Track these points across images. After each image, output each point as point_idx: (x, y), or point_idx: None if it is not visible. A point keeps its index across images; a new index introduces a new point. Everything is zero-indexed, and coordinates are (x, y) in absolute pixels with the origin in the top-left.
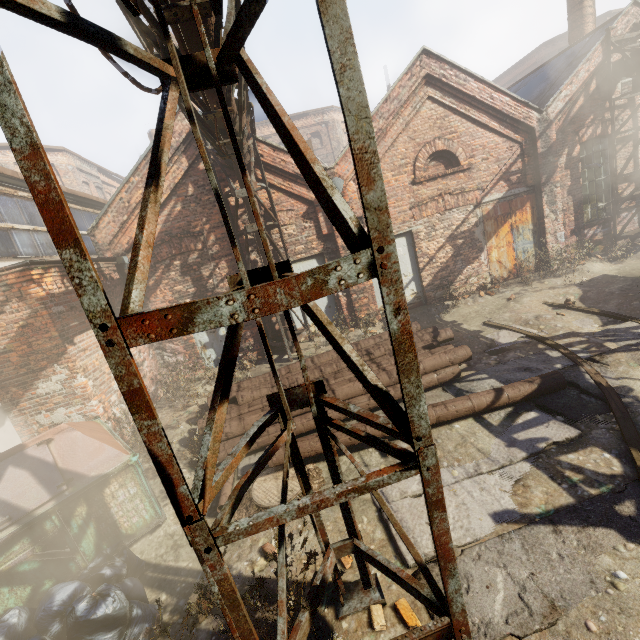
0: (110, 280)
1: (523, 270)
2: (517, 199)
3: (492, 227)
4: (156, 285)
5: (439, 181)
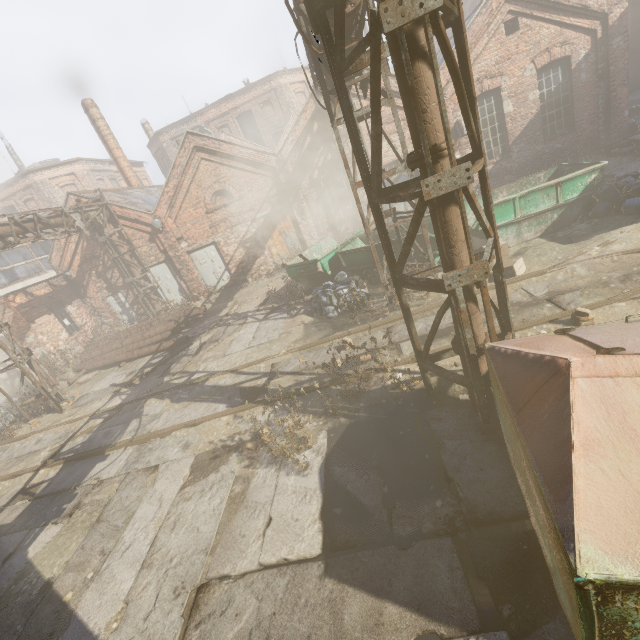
0: (60, 287)
1: None
2: (279, 214)
3: (267, 233)
4: (88, 284)
5: (224, 209)
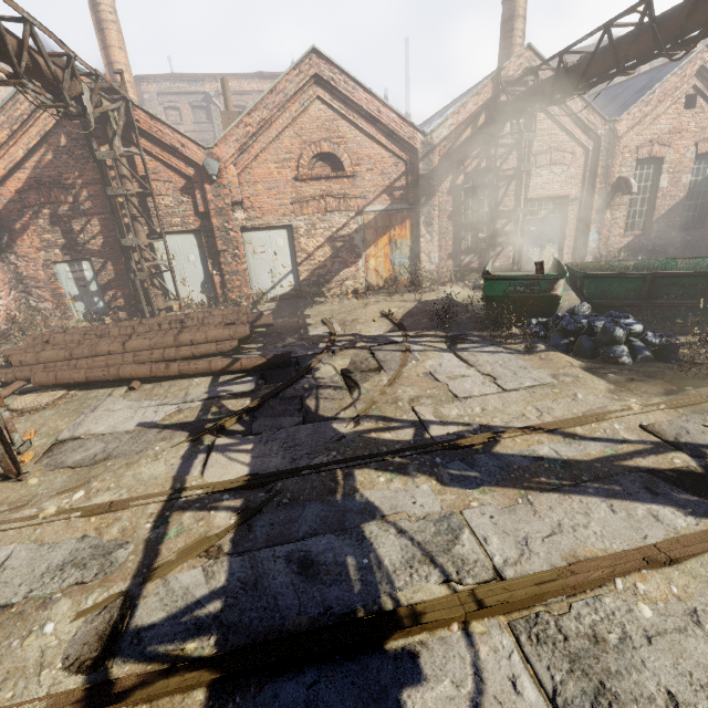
0: None
1: (398, 282)
2: (398, 214)
3: (372, 236)
4: (23, 229)
5: (323, 182)
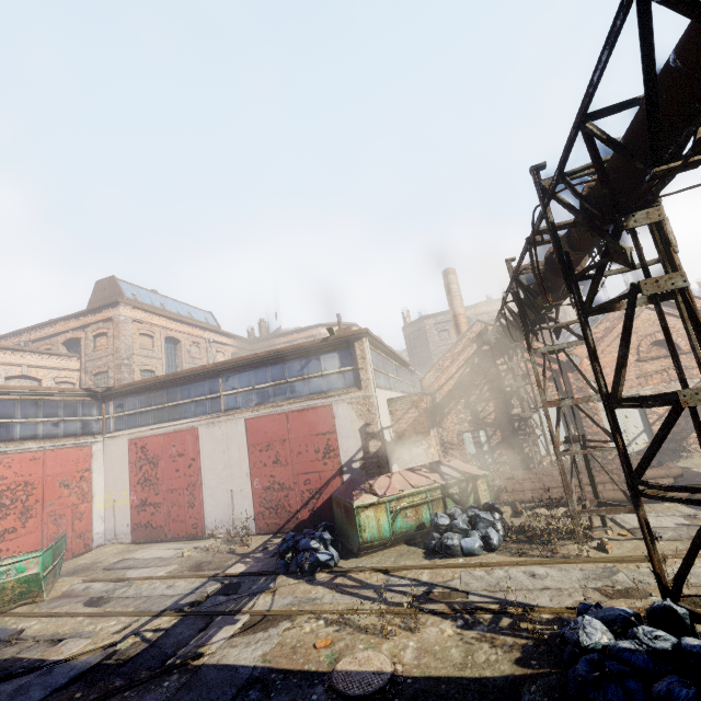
0: (430, 406)
1: None
2: None
3: None
4: (448, 412)
5: (662, 360)
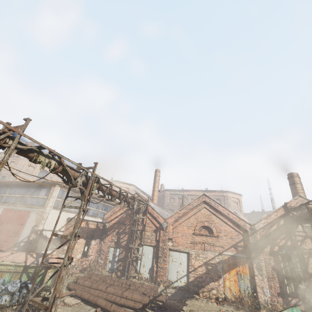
0: (99, 228)
1: (244, 302)
2: (240, 259)
3: (227, 267)
4: (109, 234)
5: (204, 237)
